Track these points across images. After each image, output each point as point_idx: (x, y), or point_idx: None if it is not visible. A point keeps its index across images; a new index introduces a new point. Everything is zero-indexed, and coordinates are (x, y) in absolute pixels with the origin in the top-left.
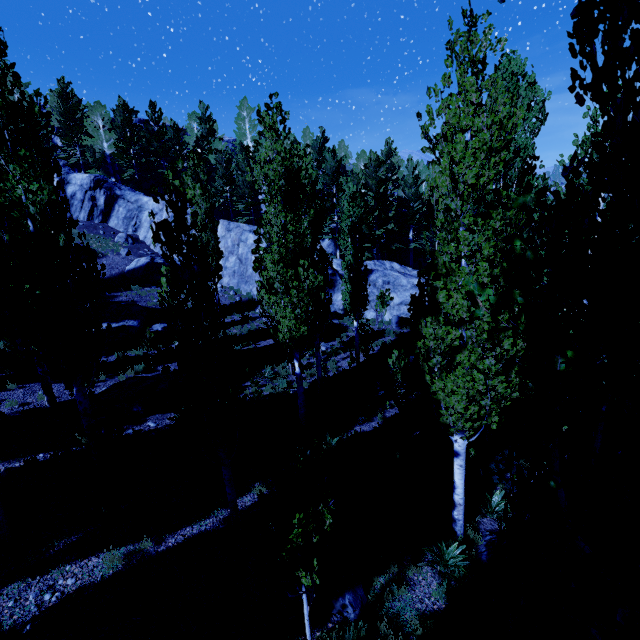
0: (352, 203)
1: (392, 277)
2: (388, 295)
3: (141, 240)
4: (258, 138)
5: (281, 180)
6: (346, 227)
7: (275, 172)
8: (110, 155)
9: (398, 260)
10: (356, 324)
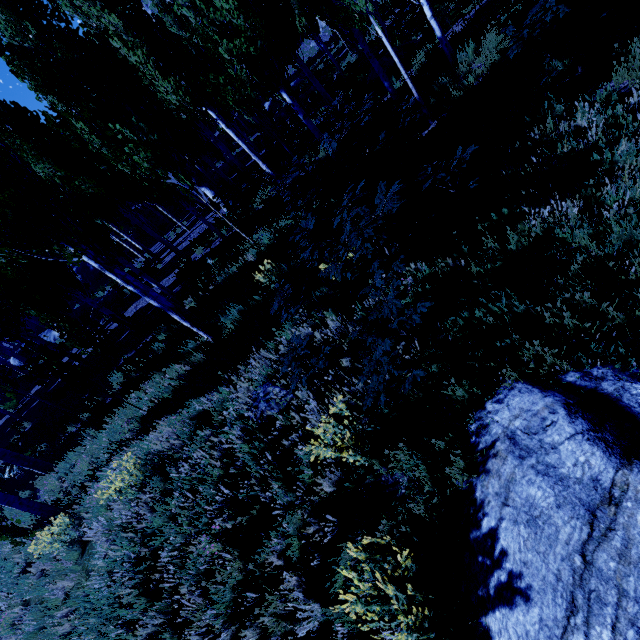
0: None
1: None
2: None
3: None
4: None
5: None
6: None
7: None
8: None
9: None
10: None
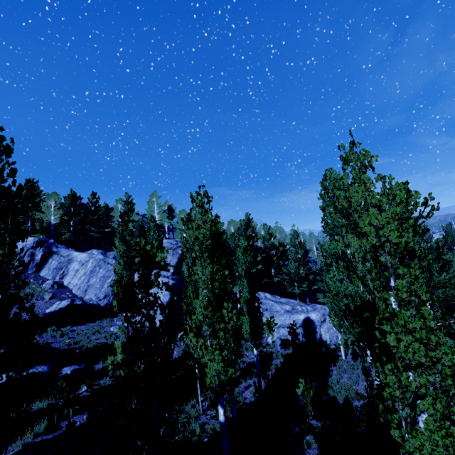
0: (245, 253)
1: (268, 305)
2: (273, 321)
3: (65, 285)
4: (162, 213)
5: (208, 240)
6: (242, 271)
7: (203, 235)
8: (54, 224)
9: (265, 290)
10: (256, 352)
